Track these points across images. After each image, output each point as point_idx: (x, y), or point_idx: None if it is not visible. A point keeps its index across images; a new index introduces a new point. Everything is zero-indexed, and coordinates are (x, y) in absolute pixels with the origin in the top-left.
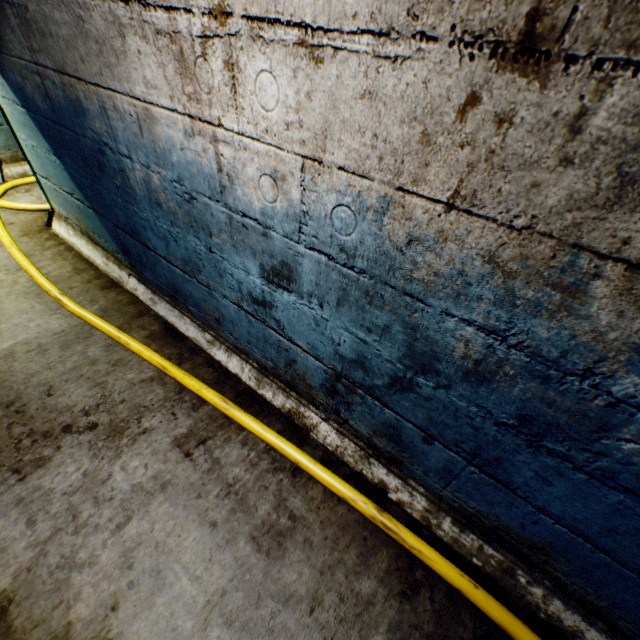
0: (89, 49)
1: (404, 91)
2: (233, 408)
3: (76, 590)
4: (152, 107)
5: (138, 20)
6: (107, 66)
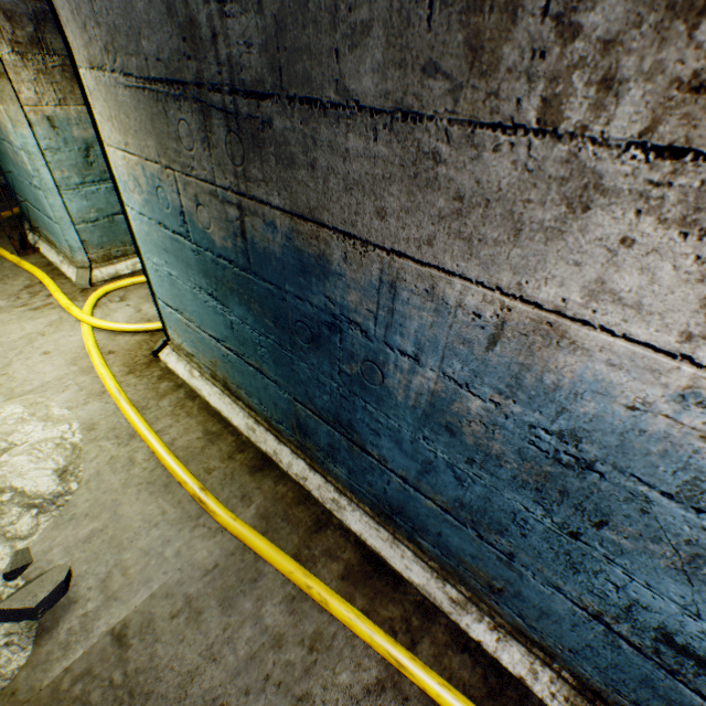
0: (417, 202)
1: None
2: None
3: None
4: (576, 325)
5: (691, 189)
6: (459, 236)
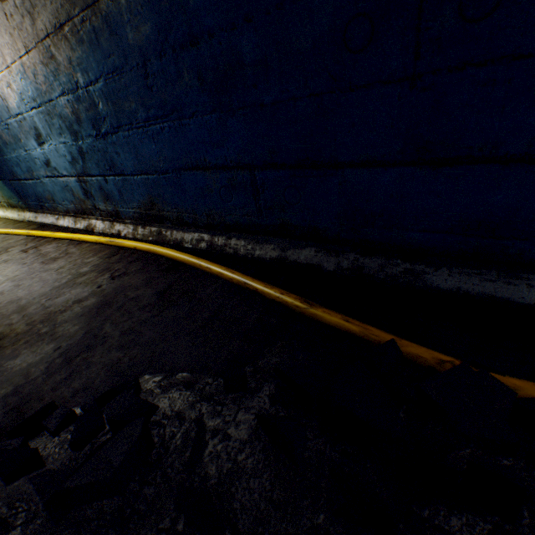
0: None
1: (0, 24)
2: (56, 233)
3: None
4: None
5: None
6: None
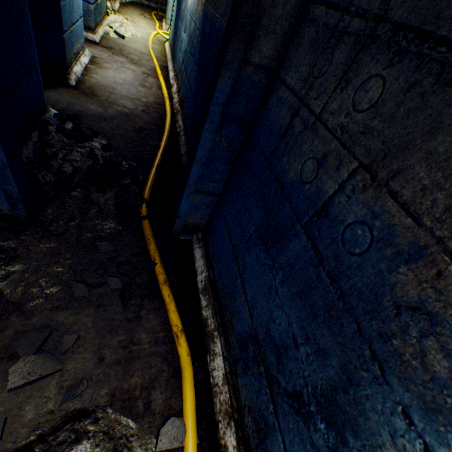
0: None
1: None
2: (161, 76)
3: (107, 64)
4: None
5: None
6: None
